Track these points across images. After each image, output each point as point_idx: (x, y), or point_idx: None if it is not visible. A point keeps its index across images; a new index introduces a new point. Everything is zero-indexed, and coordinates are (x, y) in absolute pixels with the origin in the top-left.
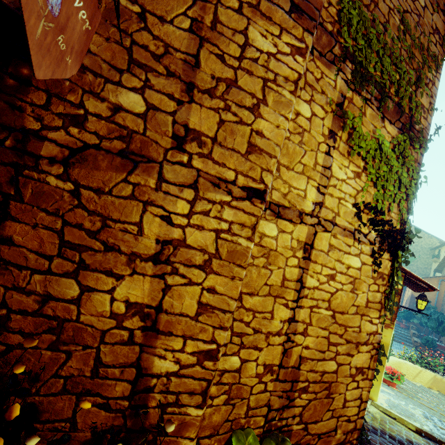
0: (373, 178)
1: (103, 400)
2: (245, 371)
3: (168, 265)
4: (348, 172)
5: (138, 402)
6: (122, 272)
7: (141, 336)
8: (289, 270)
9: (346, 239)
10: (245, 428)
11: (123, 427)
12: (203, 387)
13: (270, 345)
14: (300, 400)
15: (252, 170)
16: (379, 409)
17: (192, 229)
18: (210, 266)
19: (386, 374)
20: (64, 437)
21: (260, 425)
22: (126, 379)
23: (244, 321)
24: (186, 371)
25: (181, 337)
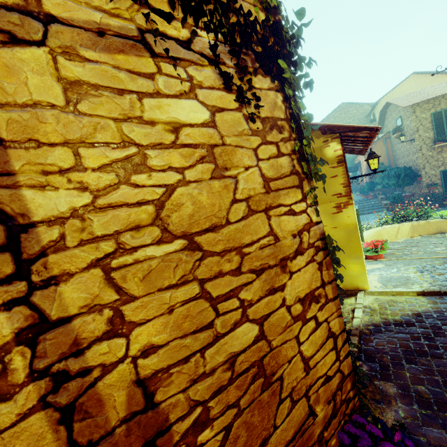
0: None
1: None
2: None
3: None
4: None
5: None
6: None
7: None
8: None
9: (126, 60)
10: None
11: None
12: None
13: None
14: None
15: None
16: (374, 295)
17: None
18: None
19: (370, 250)
20: None
21: None
22: None
23: None
24: None
25: None
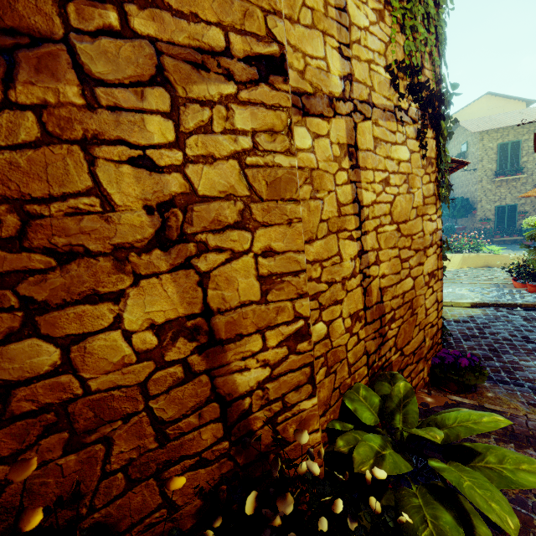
0: (400, 15)
1: (193, 459)
2: (334, 333)
3: (188, 243)
4: (369, 12)
5: (240, 434)
6: (116, 288)
7: (201, 360)
8: (341, 190)
9: (389, 124)
10: (352, 386)
11: (235, 468)
12: (307, 374)
13: (349, 292)
14: (391, 331)
15: (248, 18)
16: None
17: (198, 167)
18: (251, 218)
19: None
20: (171, 534)
21: (364, 375)
22: (211, 420)
23: (313, 279)
24: (281, 369)
25: (256, 333)
